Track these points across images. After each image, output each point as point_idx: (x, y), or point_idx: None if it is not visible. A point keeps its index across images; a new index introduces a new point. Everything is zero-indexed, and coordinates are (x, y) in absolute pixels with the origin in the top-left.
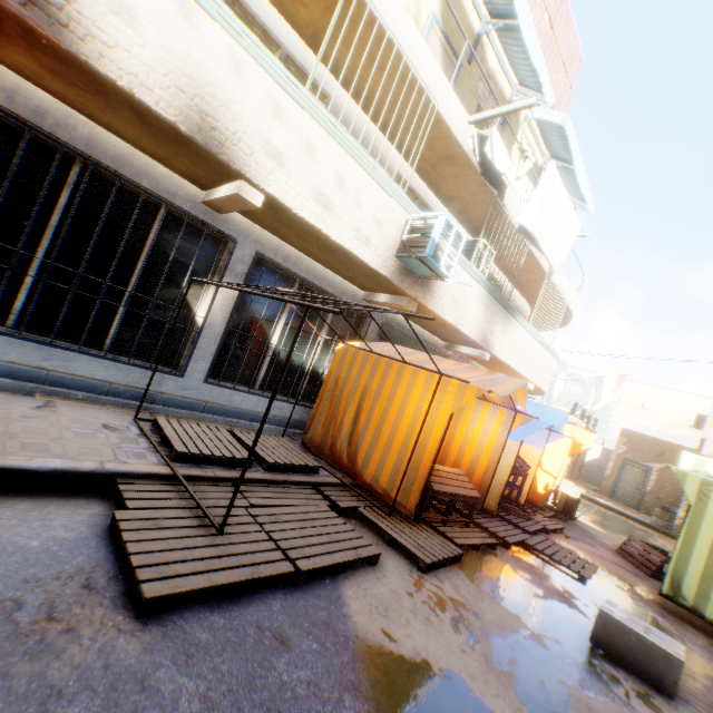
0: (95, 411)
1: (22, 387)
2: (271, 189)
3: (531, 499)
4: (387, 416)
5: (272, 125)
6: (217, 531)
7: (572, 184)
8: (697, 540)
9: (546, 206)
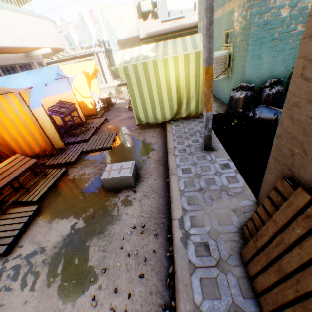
0: None
1: None
2: None
3: (91, 113)
4: None
5: None
6: None
7: None
8: (136, 97)
9: None
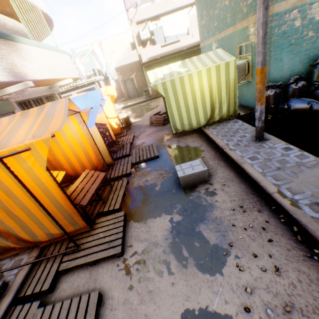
0: None
1: None
2: None
3: (116, 133)
4: (6, 205)
5: None
6: None
7: None
8: (173, 108)
9: None
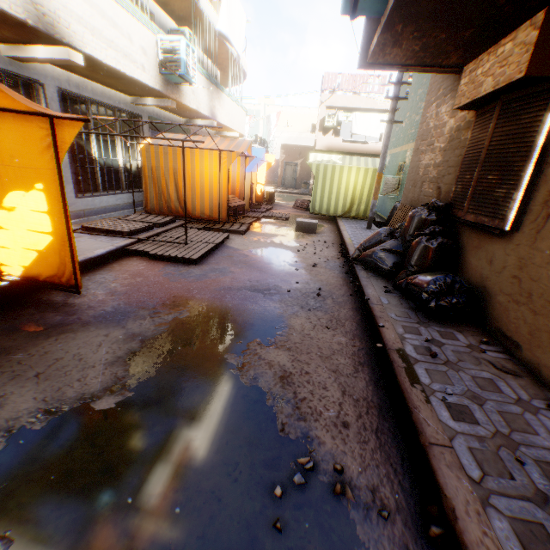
0: None
1: None
2: (88, 51)
3: (256, 200)
4: (195, 180)
5: None
6: (186, 244)
7: None
8: (318, 189)
9: (230, 13)
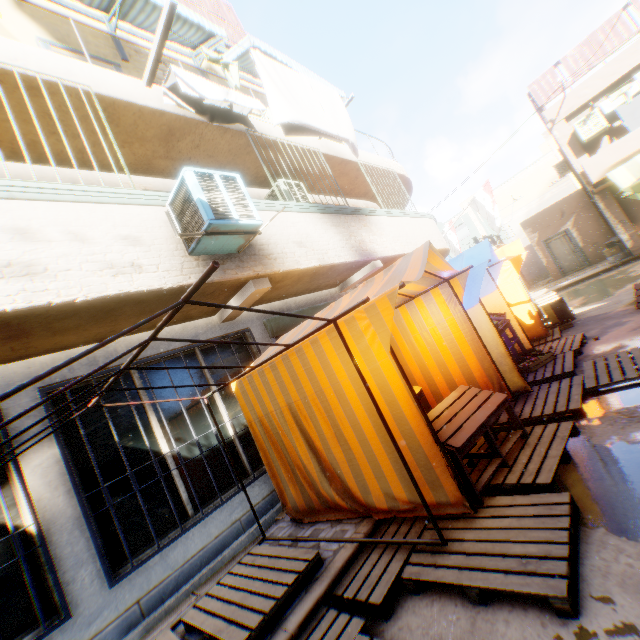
0: None
1: None
2: None
3: (530, 336)
4: (333, 416)
5: None
6: None
7: None
8: None
9: (288, 92)
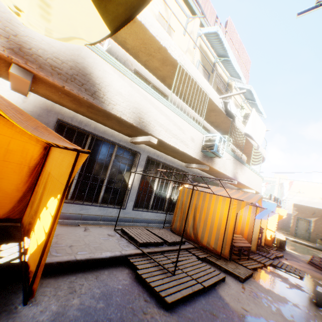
0: (100, 229)
1: (74, 222)
2: (160, 137)
3: (265, 243)
4: (208, 216)
5: (159, 116)
6: (173, 274)
7: (255, 108)
8: None
9: (253, 124)
